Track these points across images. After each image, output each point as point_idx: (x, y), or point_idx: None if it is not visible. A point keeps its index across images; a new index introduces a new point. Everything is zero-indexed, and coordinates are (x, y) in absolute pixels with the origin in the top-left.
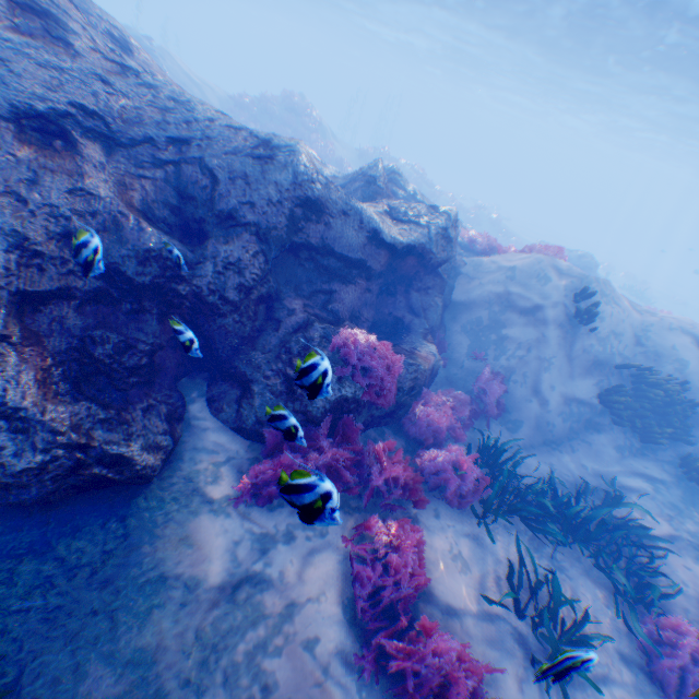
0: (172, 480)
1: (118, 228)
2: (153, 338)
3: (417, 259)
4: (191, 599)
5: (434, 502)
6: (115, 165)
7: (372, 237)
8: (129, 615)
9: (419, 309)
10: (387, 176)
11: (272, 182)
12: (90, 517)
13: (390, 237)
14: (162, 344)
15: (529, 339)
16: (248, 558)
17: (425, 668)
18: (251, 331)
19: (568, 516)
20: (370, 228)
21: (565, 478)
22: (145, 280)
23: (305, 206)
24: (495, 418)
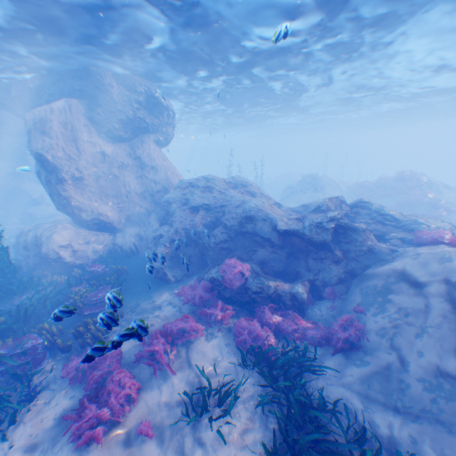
0: (171, 284)
1: (195, 227)
2: (190, 253)
3: (299, 238)
4: (150, 301)
5: (230, 340)
6: (206, 215)
7: (275, 229)
8: (143, 297)
9: (314, 268)
10: (354, 204)
11: (235, 213)
12: (155, 282)
13: (279, 228)
14: (192, 255)
15: (409, 305)
16: (163, 303)
17: (155, 340)
18: (216, 257)
19: (291, 399)
20: (275, 225)
21: (368, 424)
22: (194, 239)
23: (247, 219)
24: (347, 355)
